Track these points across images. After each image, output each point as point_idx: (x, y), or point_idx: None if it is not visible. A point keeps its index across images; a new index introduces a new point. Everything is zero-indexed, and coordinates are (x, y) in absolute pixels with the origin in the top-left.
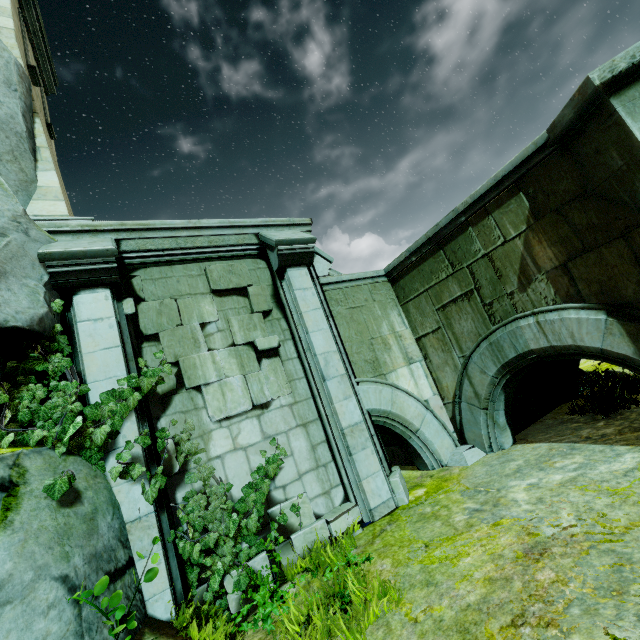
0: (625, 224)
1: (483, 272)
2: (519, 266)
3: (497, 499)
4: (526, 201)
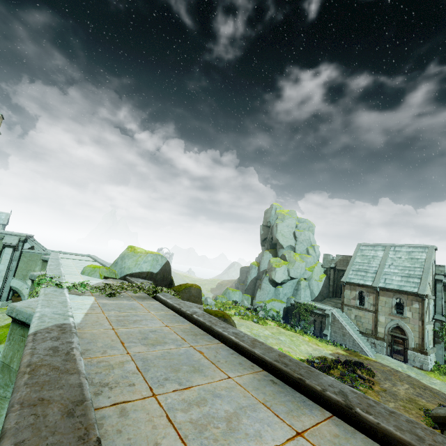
0: None
1: None
2: None
3: (4, 313)
4: None
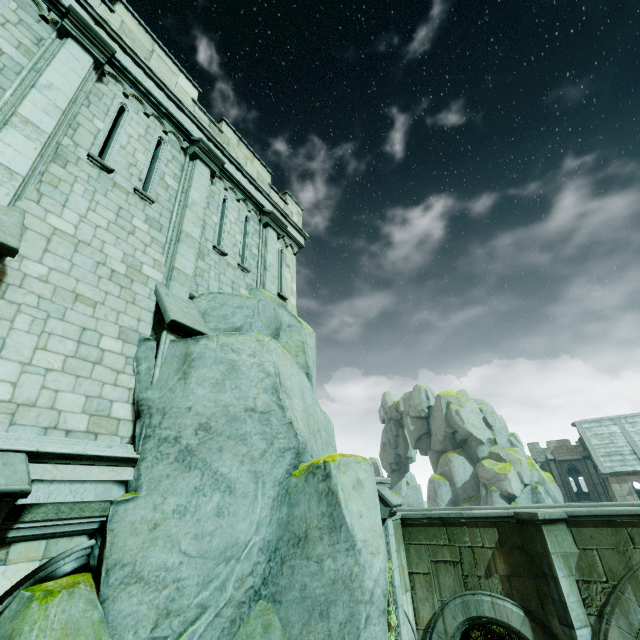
0: (536, 573)
1: (467, 555)
2: (487, 564)
3: None
4: (497, 534)
